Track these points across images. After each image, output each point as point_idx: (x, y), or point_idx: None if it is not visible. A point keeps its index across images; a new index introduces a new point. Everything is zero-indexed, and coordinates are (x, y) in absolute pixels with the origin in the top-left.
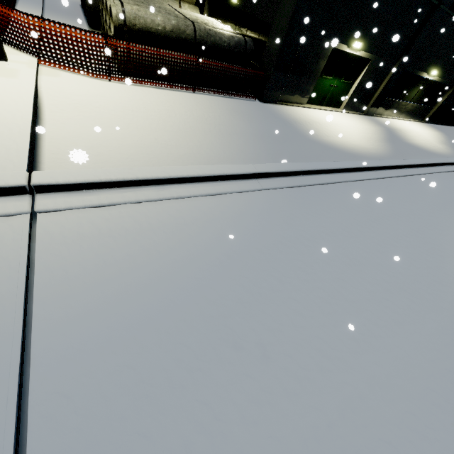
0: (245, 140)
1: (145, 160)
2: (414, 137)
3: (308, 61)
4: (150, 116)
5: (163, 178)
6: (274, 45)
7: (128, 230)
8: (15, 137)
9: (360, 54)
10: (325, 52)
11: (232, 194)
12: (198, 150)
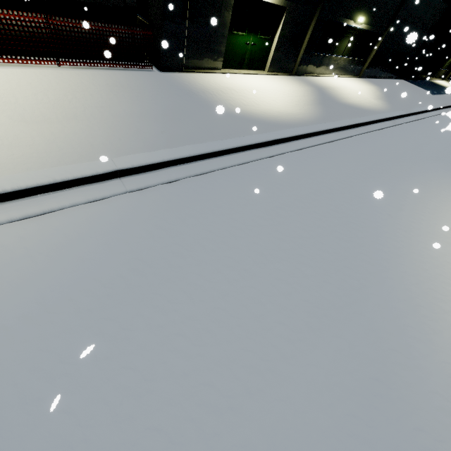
0: (129, 123)
1: None
2: (348, 95)
3: (208, 13)
4: None
5: None
6: None
7: None
8: None
9: (271, 0)
10: (227, 0)
11: (73, 207)
12: (47, 147)
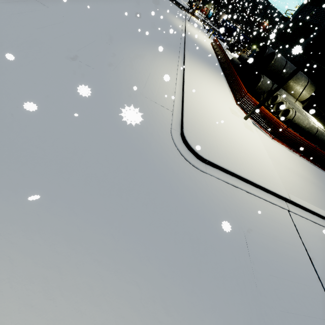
0: None
1: (297, 194)
2: None
3: None
4: (291, 167)
5: (321, 215)
6: None
7: (316, 234)
8: (274, 171)
9: None
10: None
11: None
12: (311, 196)
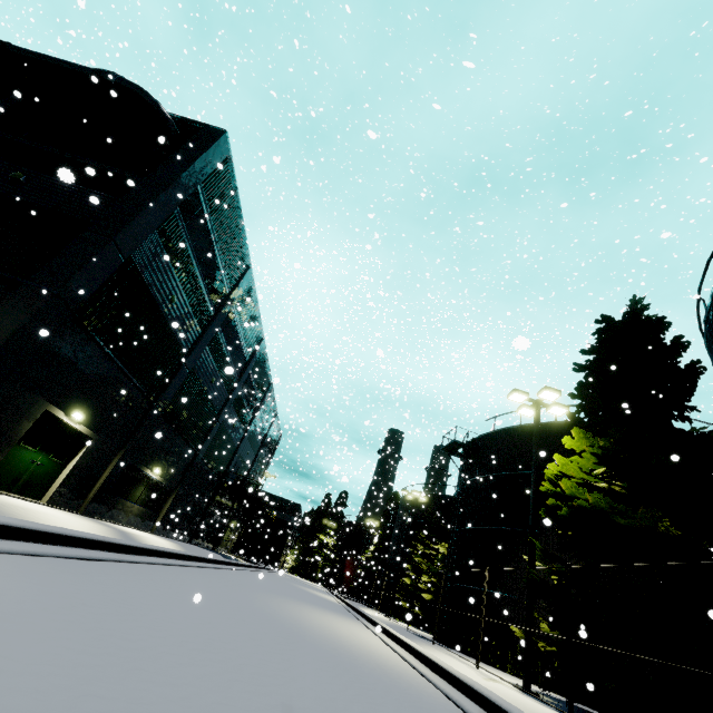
0: None
1: None
2: (153, 544)
3: (4, 415)
4: None
5: None
6: None
7: None
8: None
9: (80, 428)
10: (33, 412)
11: None
12: None
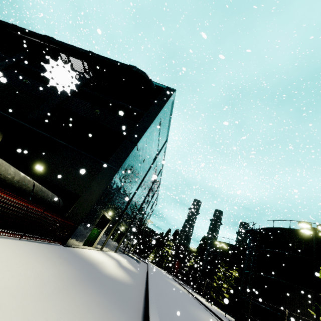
0: (90, 290)
1: None
2: (124, 263)
3: (93, 218)
4: (19, 283)
5: None
6: (83, 208)
7: None
8: None
9: (109, 217)
10: (100, 215)
11: None
12: None
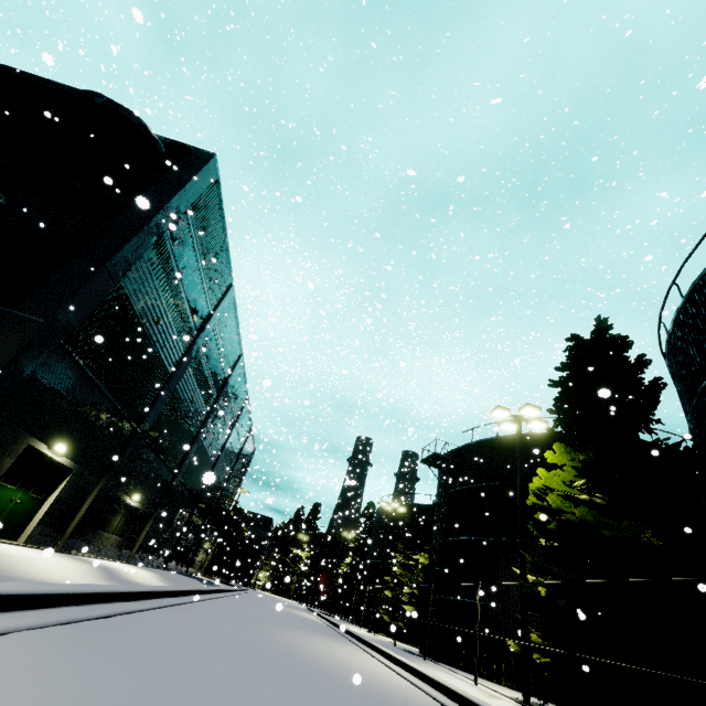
0: None
1: None
2: (135, 577)
3: None
4: None
5: None
6: None
7: None
8: None
9: (62, 460)
10: (16, 447)
11: None
12: None
